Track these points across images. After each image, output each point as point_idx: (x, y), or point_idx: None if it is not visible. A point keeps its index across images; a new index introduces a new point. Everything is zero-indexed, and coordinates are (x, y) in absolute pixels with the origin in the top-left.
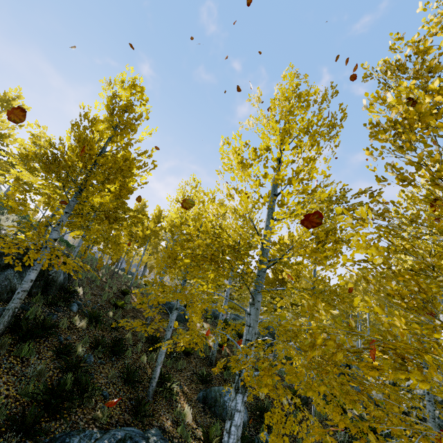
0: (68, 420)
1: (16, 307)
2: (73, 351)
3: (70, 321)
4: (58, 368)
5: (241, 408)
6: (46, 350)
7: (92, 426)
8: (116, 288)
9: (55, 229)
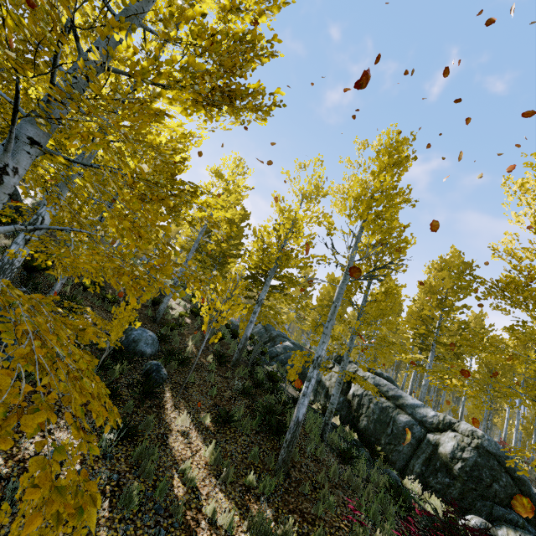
0: None
1: None
2: None
3: None
4: None
5: (20, 242)
6: None
7: None
8: None
9: None
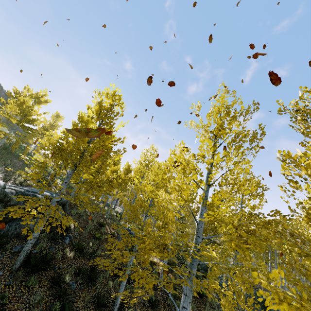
0: None
1: (29, 249)
2: (62, 281)
3: (63, 252)
4: (51, 296)
5: None
6: (45, 279)
7: None
8: (96, 221)
9: (57, 194)
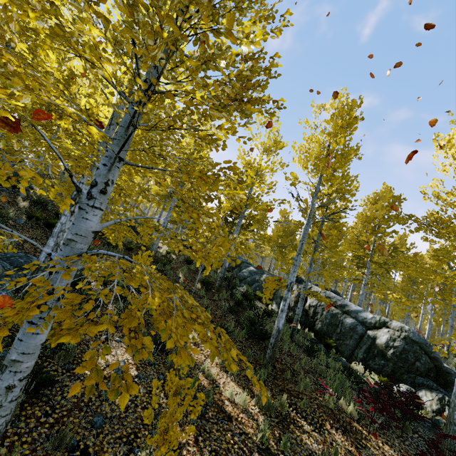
0: None
1: None
2: (0, 209)
3: (13, 200)
4: None
5: (67, 214)
6: None
7: None
8: None
9: None
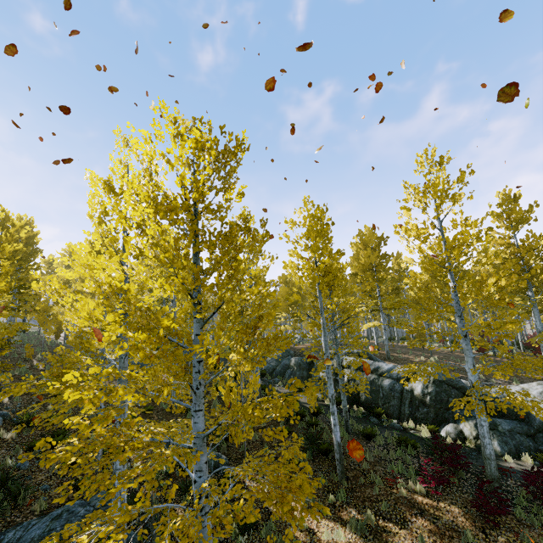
0: (3, 523)
1: None
2: None
3: None
4: None
5: (120, 467)
6: None
7: (31, 517)
8: None
9: None
